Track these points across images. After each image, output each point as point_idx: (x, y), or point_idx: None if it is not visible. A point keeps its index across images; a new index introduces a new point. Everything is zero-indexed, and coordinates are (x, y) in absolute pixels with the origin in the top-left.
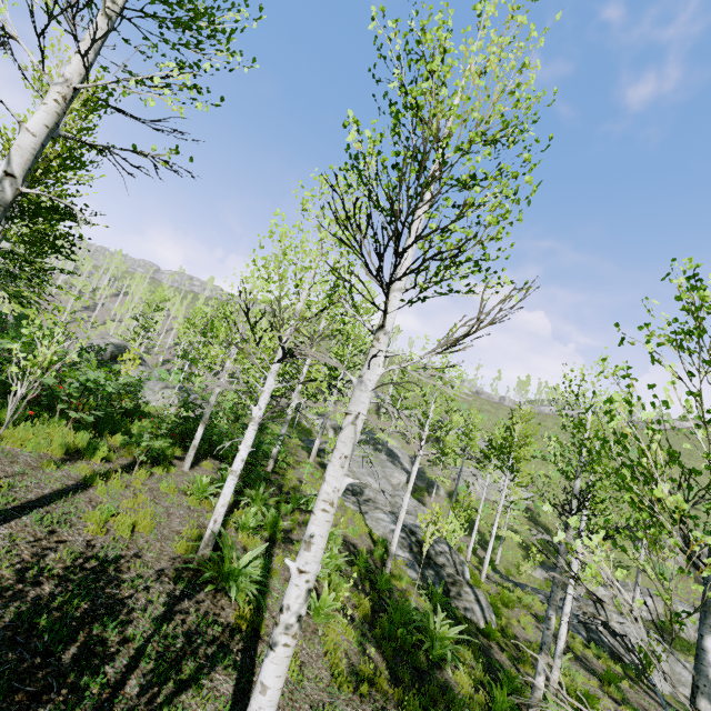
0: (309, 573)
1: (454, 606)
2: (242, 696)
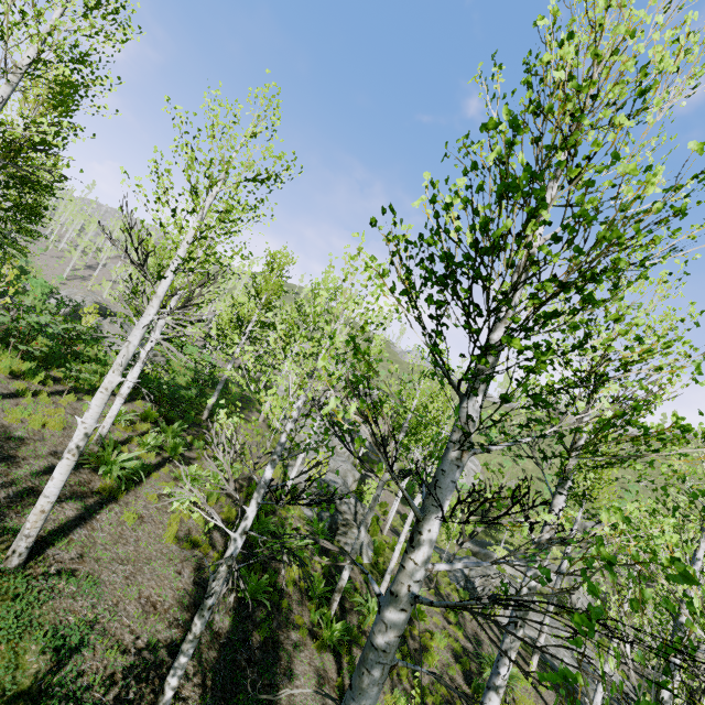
0: (87, 424)
1: (337, 540)
2: (81, 519)
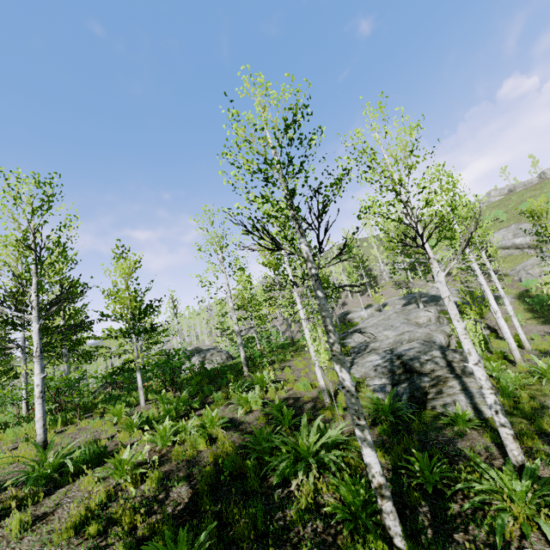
0: None
1: (430, 407)
2: None
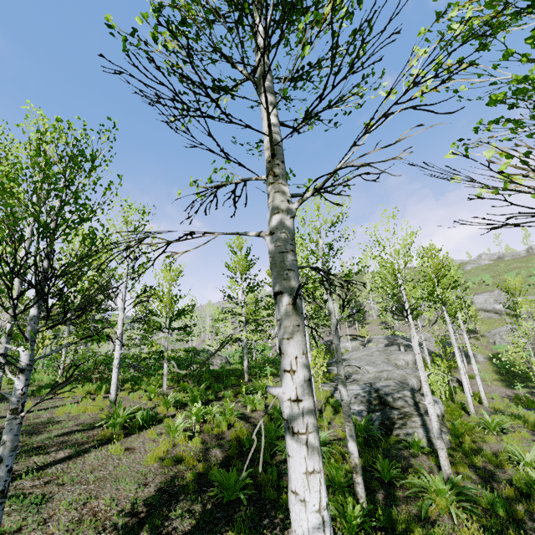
0: None
1: (395, 434)
2: (67, 458)
